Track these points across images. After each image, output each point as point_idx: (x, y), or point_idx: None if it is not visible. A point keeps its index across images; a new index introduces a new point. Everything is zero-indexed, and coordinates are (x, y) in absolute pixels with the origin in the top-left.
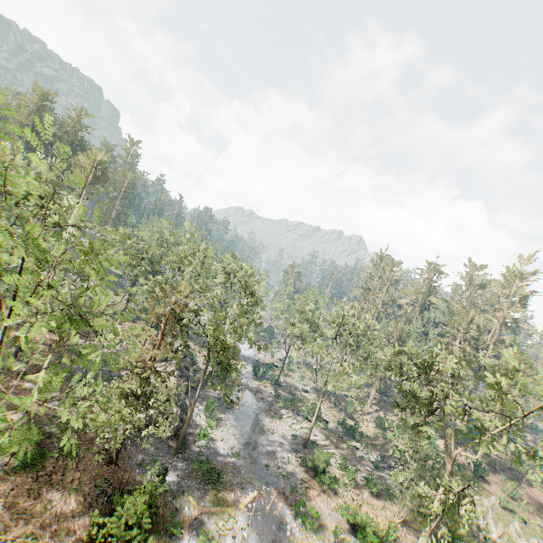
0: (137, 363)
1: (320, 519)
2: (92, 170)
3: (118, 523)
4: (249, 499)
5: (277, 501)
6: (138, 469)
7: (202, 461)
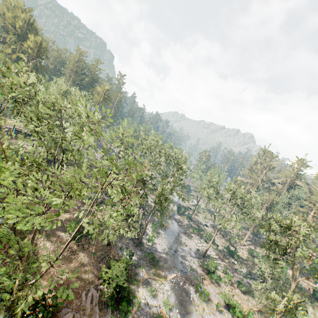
0: (124, 200)
1: (209, 296)
2: (103, 94)
3: (112, 273)
4: (171, 277)
5: (186, 281)
6: (119, 250)
7: (149, 252)
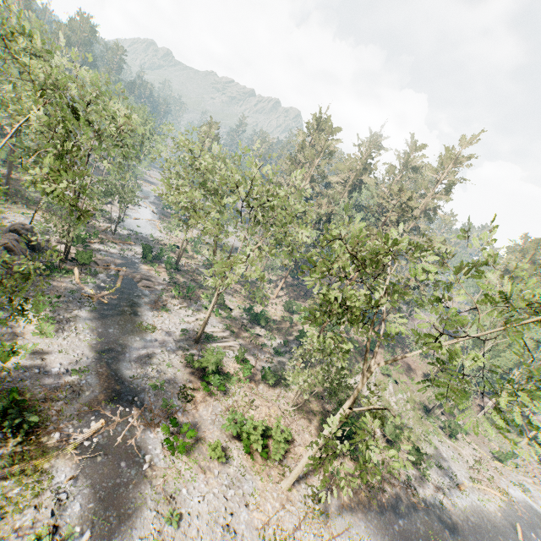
0: None
1: (198, 433)
2: None
3: None
4: (87, 434)
5: (138, 424)
6: None
7: (6, 391)
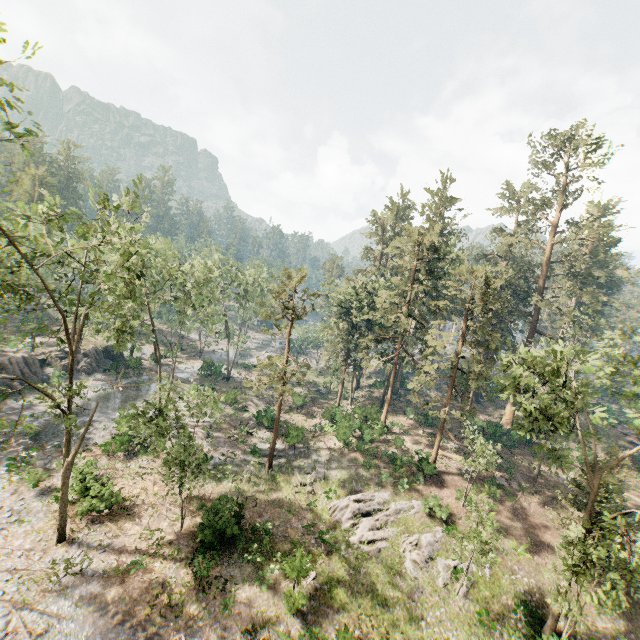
0: None
1: (53, 472)
2: (36, 186)
3: None
4: None
5: (23, 451)
6: None
7: None
